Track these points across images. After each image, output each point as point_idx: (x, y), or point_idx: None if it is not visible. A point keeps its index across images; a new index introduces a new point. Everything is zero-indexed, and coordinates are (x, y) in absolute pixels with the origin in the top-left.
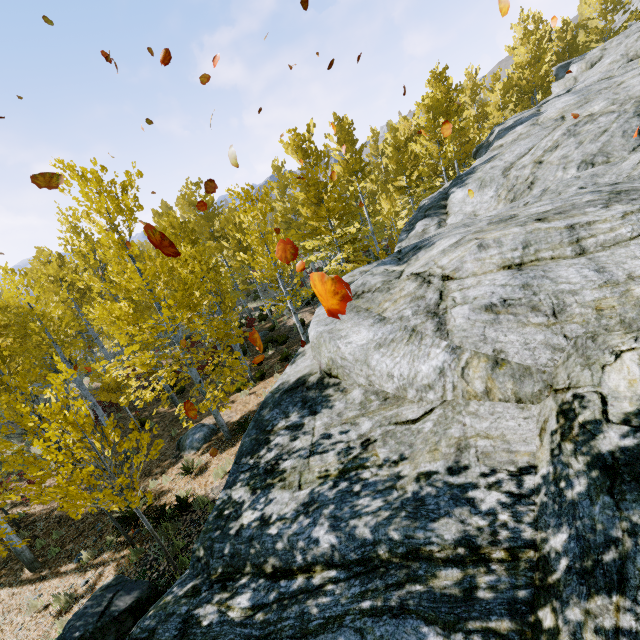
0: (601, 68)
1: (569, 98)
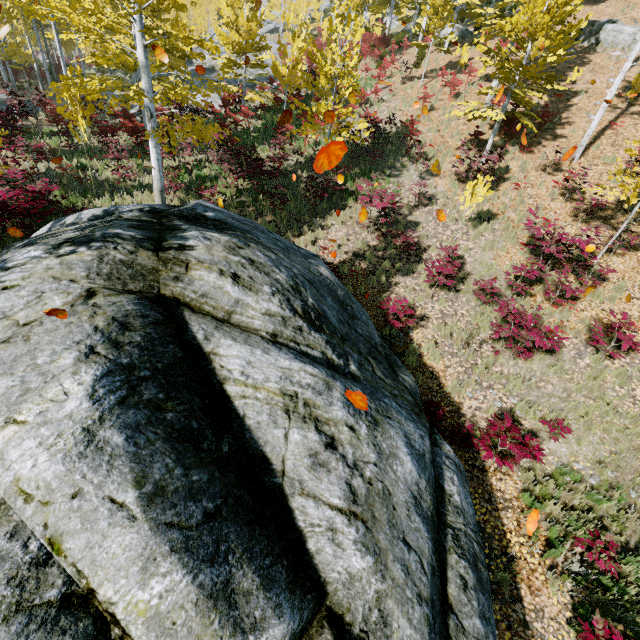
0: None
1: None
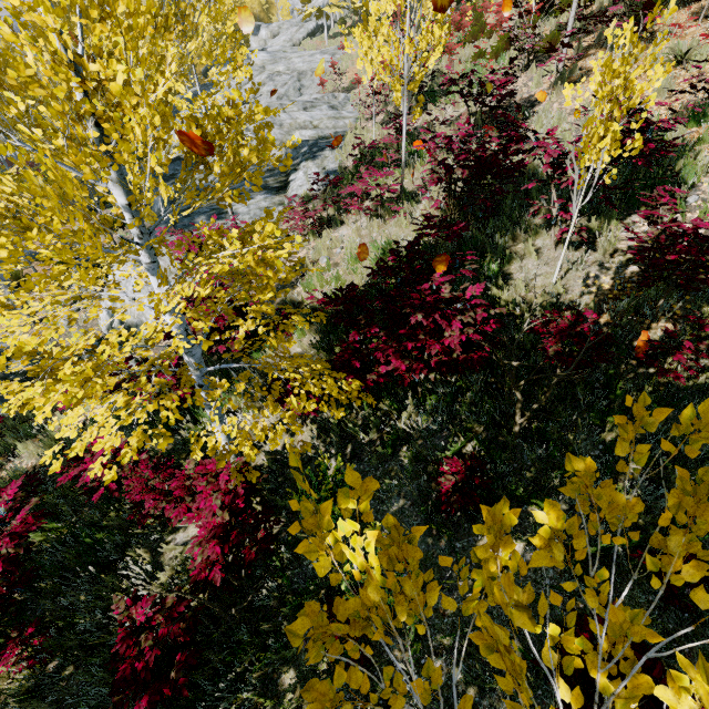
0: (280, 42)
1: (265, 55)
